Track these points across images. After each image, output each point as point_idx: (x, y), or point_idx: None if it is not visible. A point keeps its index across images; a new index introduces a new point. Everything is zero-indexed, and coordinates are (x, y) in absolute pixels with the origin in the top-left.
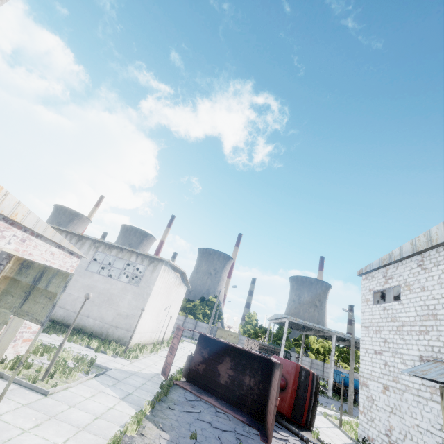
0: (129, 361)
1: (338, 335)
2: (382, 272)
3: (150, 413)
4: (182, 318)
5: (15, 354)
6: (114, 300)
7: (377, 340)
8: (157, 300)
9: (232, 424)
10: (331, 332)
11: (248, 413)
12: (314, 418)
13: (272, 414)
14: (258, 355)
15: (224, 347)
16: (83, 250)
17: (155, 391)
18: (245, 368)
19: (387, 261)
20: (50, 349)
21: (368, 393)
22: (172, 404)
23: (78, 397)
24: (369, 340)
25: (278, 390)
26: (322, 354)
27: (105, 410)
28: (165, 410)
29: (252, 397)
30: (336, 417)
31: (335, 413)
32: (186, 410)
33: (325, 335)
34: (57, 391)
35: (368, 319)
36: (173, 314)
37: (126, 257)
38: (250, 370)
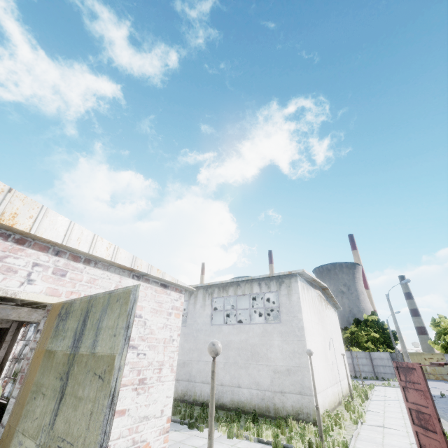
0: None
1: None
2: None
3: None
4: (347, 354)
5: None
6: (260, 353)
7: None
8: (315, 334)
9: None
10: None
11: None
12: None
13: None
14: None
15: None
16: (199, 303)
17: None
18: None
19: None
20: None
21: None
22: None
23: None
24: None
25: None
26: None
27: None
28: None
29: None
30: None
31: None
32: None
33: None
34: None
35: None
36: (339, 351)
37: (247, 290)
38: None
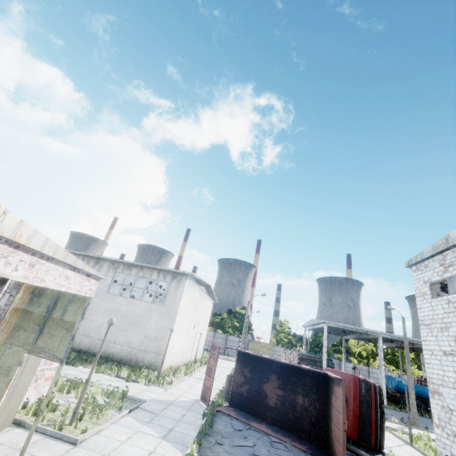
0: (163, 388)
1: (384, 336)
2: (438, 259)
3: (198, 454)
4: (211, 334)
5: (38, 395)
6: (140, 322)
7: (444, 339)
8: (185, 317)
9: (293, 455)
10: (376, 334)
11: (307, 439)
12: (383, 438)
13: (341, 441)
14: (309, 370)
15: (267, 363)
16: (102, 273)
17: (197, 423)
18: (296, 386)
19: (443, 246)
20: (77, 385)
21: (443, 403)
22: (220, 438)
23: (112, 443)
24: (434, 340)
25: (344, 411)
26: (365, 358)
27: (145, 455)
28: (214, 446)
29: (309, 420)
30: (402, 432)
31: (398, 425)
32: (237, 443)
33: (368, 337)
34: (88, 437)
35: (427, 316)
36: (202, 331)
37: (147, 274)
38: (301, 387)
